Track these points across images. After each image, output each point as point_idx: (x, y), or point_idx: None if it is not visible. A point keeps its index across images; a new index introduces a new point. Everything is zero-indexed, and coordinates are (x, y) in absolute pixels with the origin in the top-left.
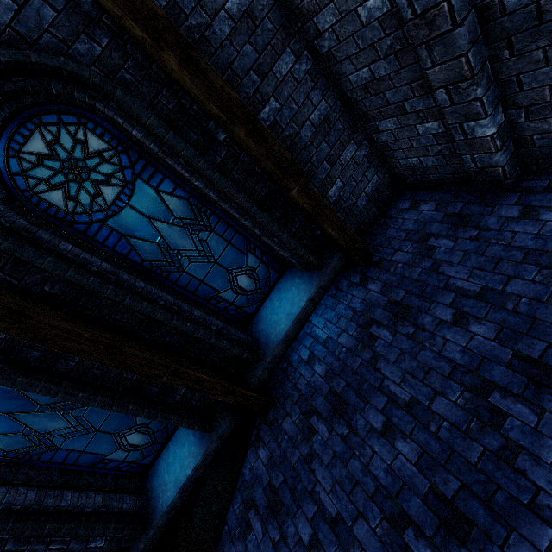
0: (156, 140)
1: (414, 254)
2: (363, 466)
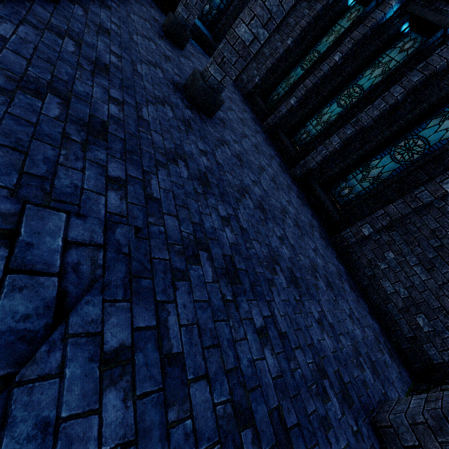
0: None
1: None
2: None
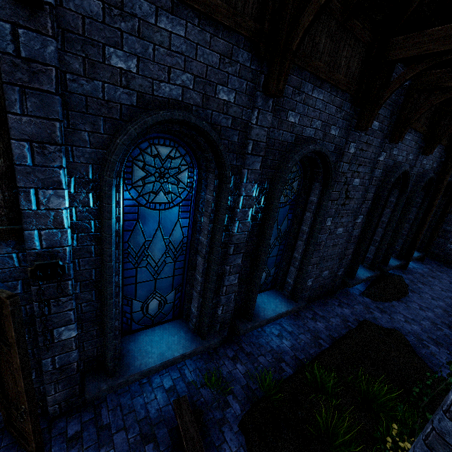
0: (438, 204)
1: (438, 266)
2: (448, 285)
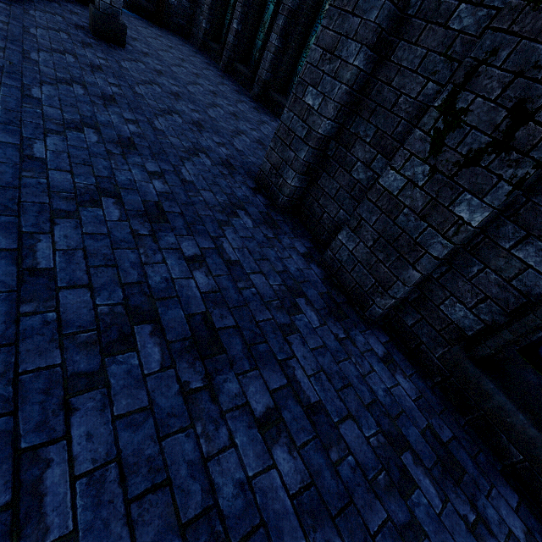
0: None
1: (169, 34)
2: None
